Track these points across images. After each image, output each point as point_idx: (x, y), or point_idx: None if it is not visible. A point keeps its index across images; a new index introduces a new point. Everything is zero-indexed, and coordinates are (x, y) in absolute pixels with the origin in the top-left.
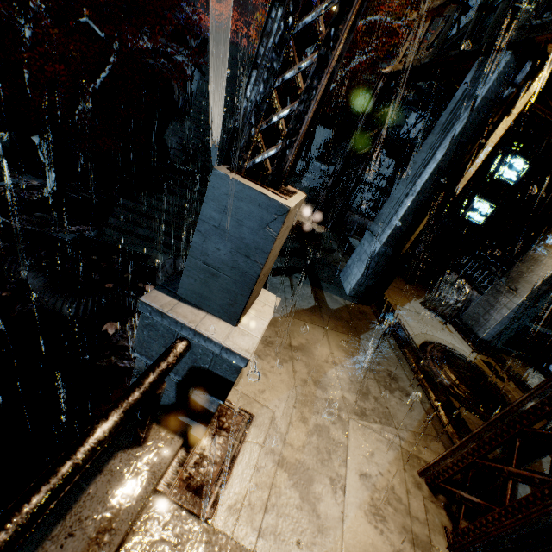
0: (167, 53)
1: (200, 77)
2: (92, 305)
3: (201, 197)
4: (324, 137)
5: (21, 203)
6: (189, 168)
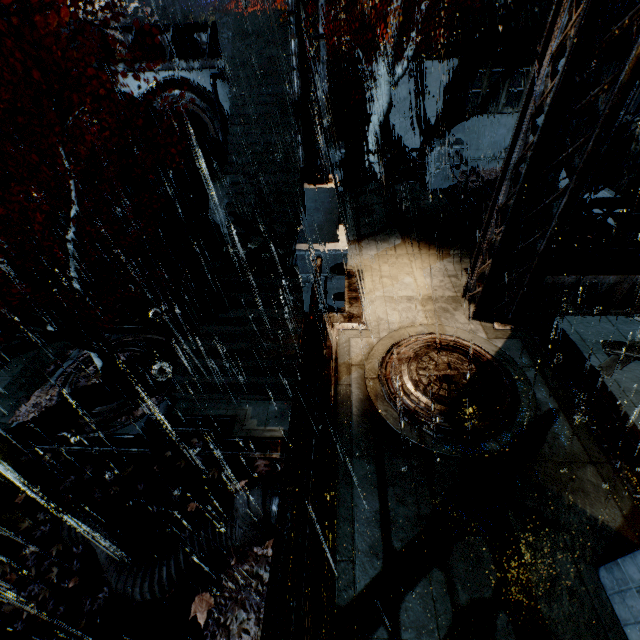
0: (178, 79)
1: (228, 88)
2: (168, 578)
3: (277, 294)
4: (442, 77)
5: (78, 400)
6: (252, 246)
